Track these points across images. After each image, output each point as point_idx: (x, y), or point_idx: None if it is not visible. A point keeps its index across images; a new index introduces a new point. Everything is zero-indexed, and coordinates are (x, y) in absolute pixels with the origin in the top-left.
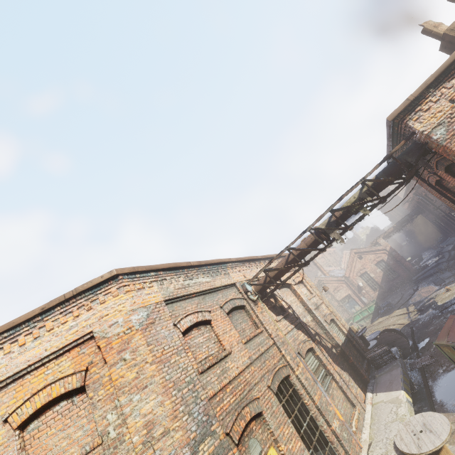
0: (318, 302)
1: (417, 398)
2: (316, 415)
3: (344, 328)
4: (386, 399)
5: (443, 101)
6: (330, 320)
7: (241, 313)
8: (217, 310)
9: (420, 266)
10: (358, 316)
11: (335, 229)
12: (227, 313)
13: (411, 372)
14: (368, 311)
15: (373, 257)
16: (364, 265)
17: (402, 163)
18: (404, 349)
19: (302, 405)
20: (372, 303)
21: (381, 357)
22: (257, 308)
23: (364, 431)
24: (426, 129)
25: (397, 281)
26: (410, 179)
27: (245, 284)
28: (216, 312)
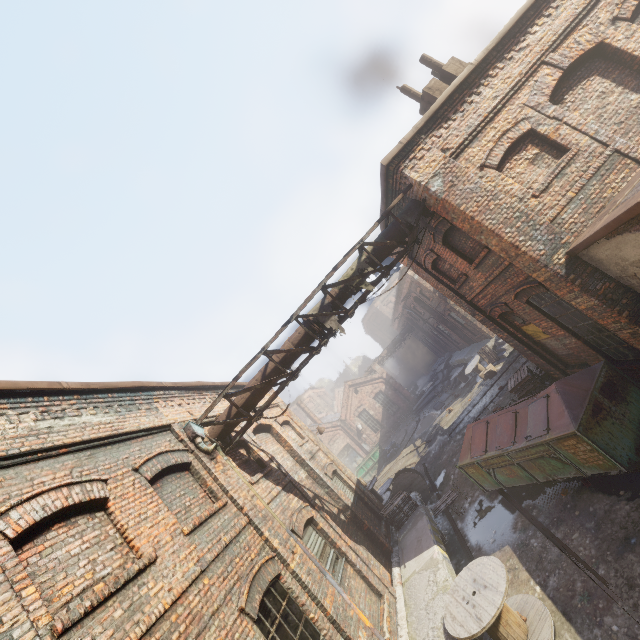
0: (314, 449)
1: (451, 552)
2: (331, 635)
3: (351, 482)
4: (418, 566)
5: (435, 150)
6: (332, 473)
7: (182, 479)
8: (125, 476)
9: (417, 394)
10: (362, 470)
11: (331, 315)
12: (152, 482)
13: (436, 520)
14: (373, 459)
15: (370, 388)
16: (361, 401)
17: (402, 223)
18: (423, 492)
19: (306, 626)
20: (375, 448)
21: (401, 509)
22: (216, 465)
23: (400, 632)
24: (423, 180)
25: (398, 416)
26: (413, 244)
27: (191, 423)
28: (123, 481)
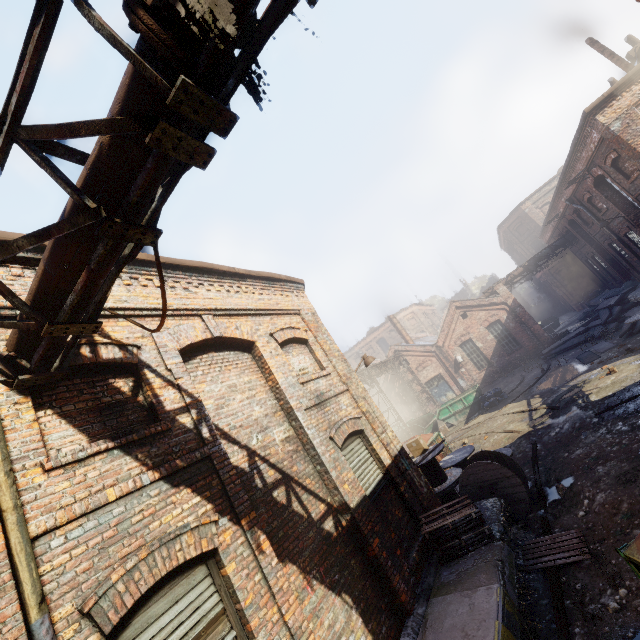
0: (332, 390)
1: None
2: None
3: (386, 452)
4: None
5: None
6: (352, 433)
7: None
8: None
9: (555, 334)
10: (447, 411)
11: None
12: None
13: (525, 578)
14: (464, 402)
15: (485, 315)
16: (468, 328)
17: None
18: (516, 502)
19: None
20: (472, 389)
21: (456, 534)
22: None
23: None
24: None
25: (516, 356)
26: None
27: None
28: None
